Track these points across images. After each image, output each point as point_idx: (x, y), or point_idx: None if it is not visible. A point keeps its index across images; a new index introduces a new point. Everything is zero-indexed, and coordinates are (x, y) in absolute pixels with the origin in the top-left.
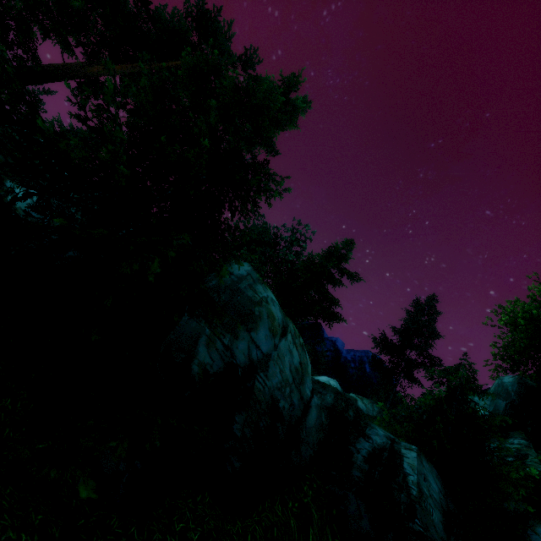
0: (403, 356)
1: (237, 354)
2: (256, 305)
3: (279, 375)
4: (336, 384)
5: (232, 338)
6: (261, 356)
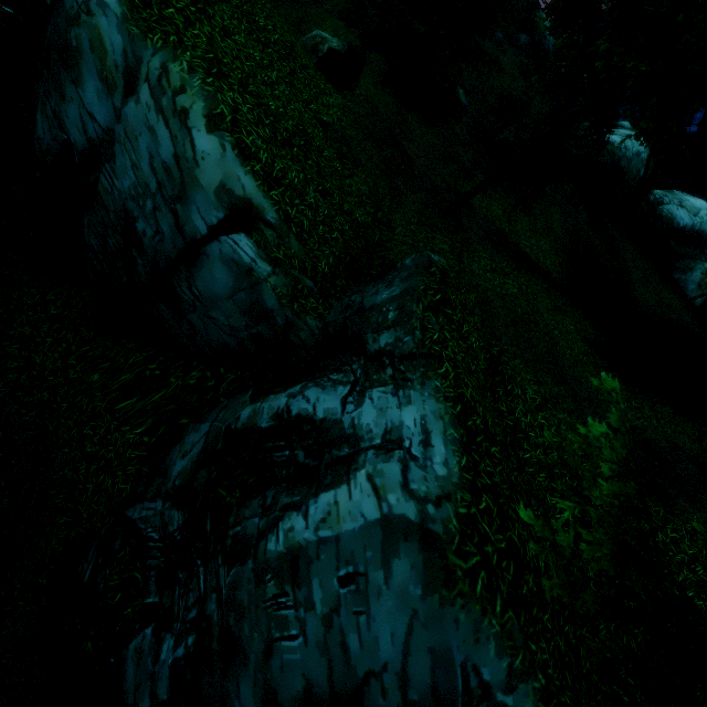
0: None
1: (71, 127)
2: (72, 26)
3: (132, 173)
4: None
5: (58, 99)
6: (99, 132)
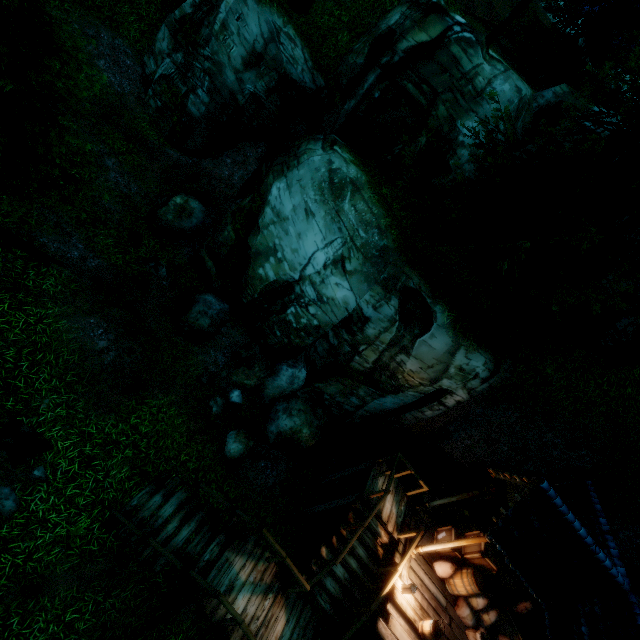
0: None
1: None
2: None
3: None
4: None
5: None
6: None
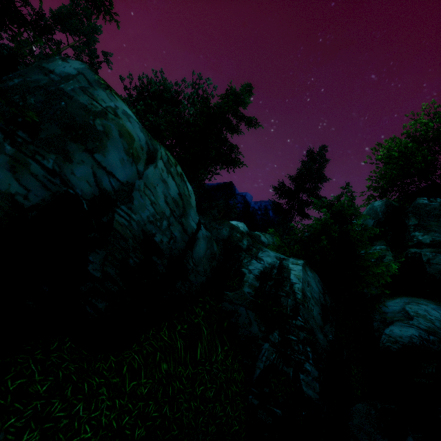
0: (297, 198)
1: (76, 182)
2: (96, 117)
3: (150, 208)
4: (244, 226)
5: (61, 160)
6: (118, 185)
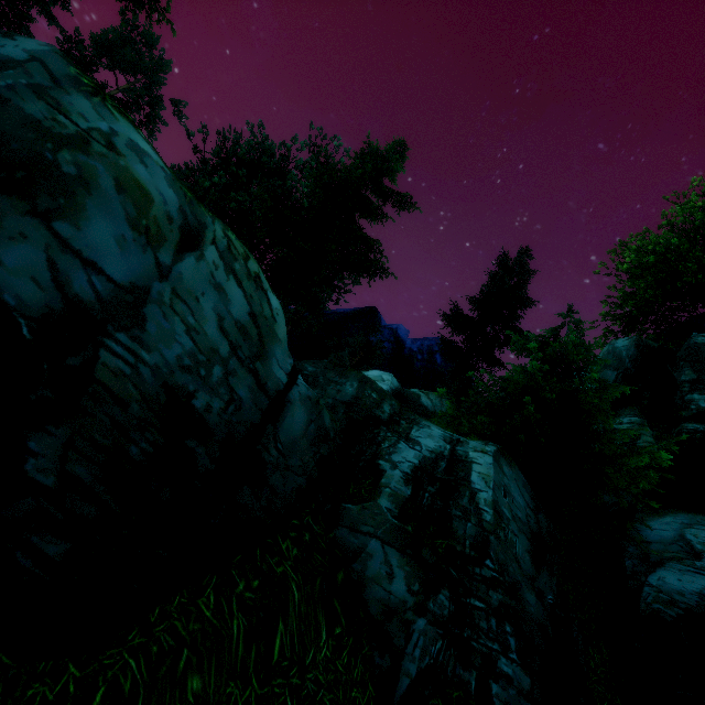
0: (482, 334)
1: (5, 280)
2: (62, 145)
3: (185, 340)
4: (392, 378)
5: None
6: (111, 290)
